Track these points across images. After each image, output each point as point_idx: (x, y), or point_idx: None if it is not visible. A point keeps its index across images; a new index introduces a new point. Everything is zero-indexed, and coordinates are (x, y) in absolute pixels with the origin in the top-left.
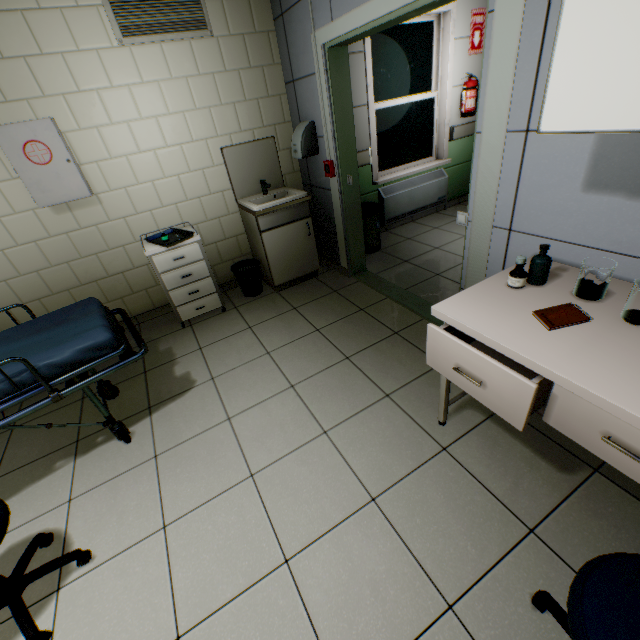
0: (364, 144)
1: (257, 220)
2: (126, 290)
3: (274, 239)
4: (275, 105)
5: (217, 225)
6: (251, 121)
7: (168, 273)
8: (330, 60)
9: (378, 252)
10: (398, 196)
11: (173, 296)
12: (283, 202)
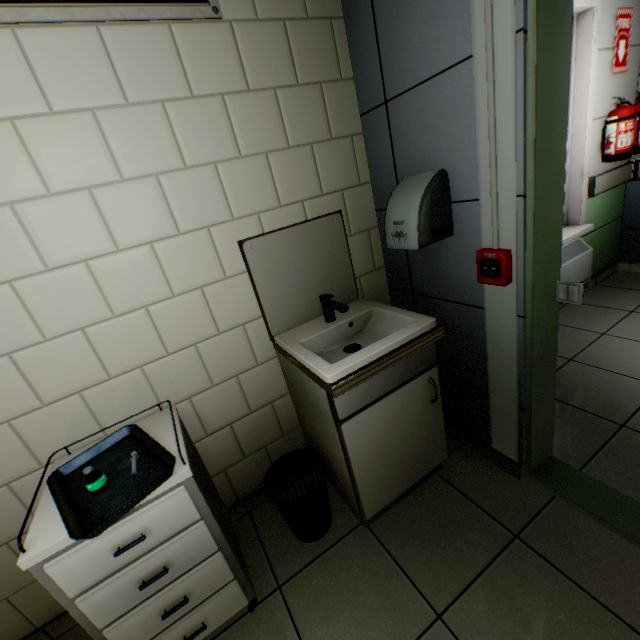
0: None
1: (331, 398)
2: (18, 576)
3: (366, 428)
4: (342, 154)
5: (232, 389)
6: (298, 185)
7: (98, 587)
8: None
9: None
10: None
11: (116, 635)
12: (388, 348)
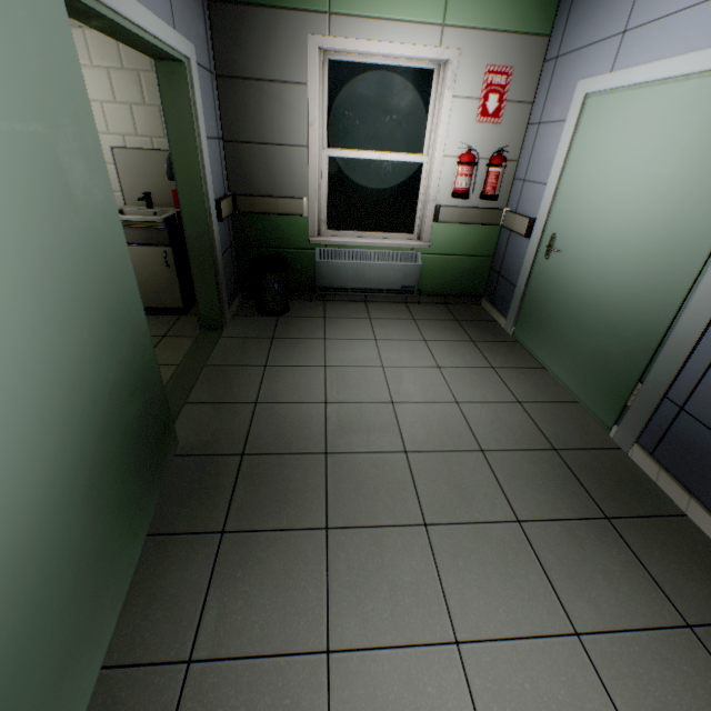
0: (301, 191)
1: None
2: None
3: None
4: None
5: None
6: (151, 128)
7: None
8: (161, 74)
9: (273, 317)
10: (338, 264)
11: None
12: (131, 219)
